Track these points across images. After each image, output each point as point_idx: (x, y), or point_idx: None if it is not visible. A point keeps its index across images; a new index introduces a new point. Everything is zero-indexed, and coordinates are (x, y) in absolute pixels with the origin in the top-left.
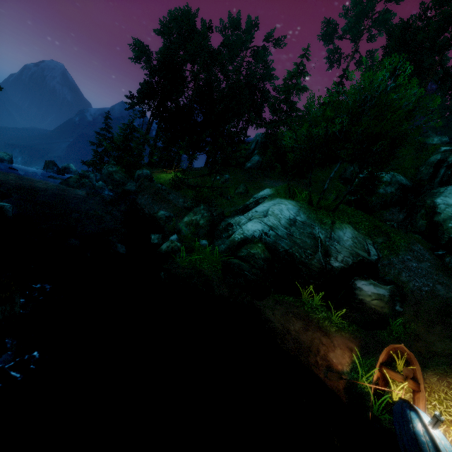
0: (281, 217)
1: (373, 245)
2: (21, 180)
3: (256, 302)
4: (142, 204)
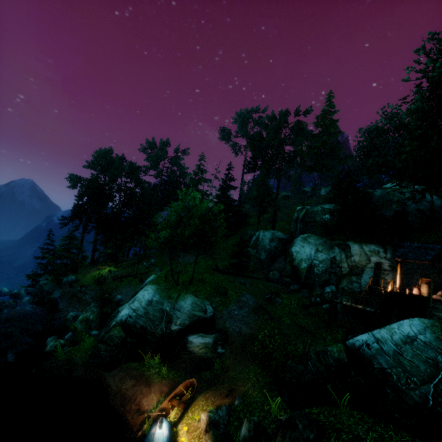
0: (143, 301)
1: (211, 304)
2: None
3: (104, 374)
4: (61, 309)
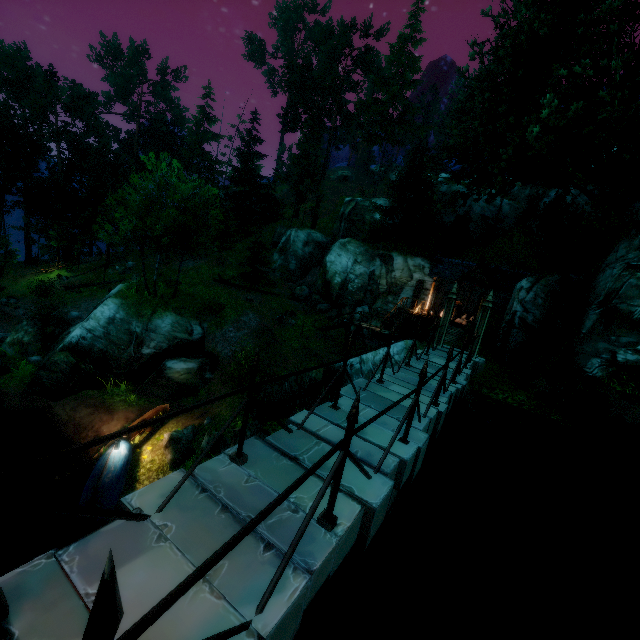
0: (101, 319)
1: (200, 325)
2: None
3: (50, 404)
4: None
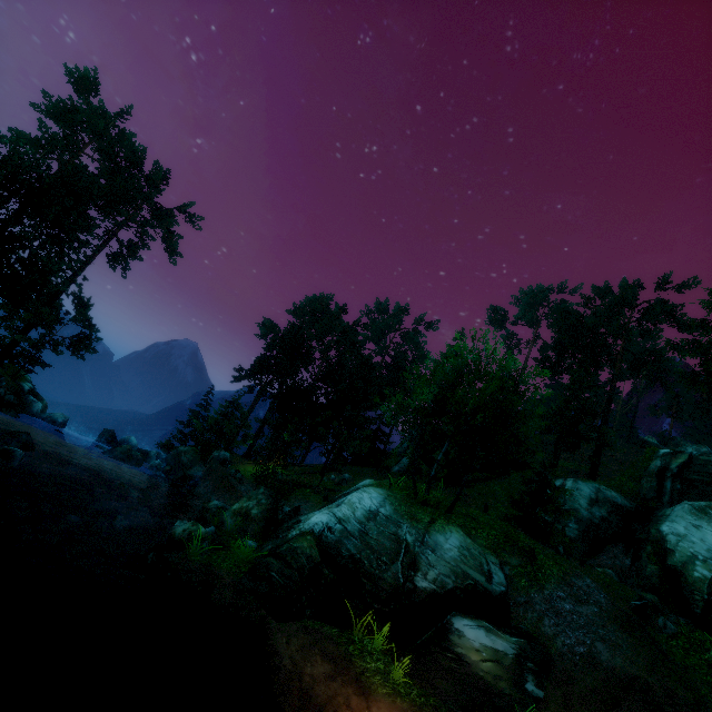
0: (358, 508)
1: (500, 566)
2: (61, 446)
3: (269, 622)
4: (199, 493)
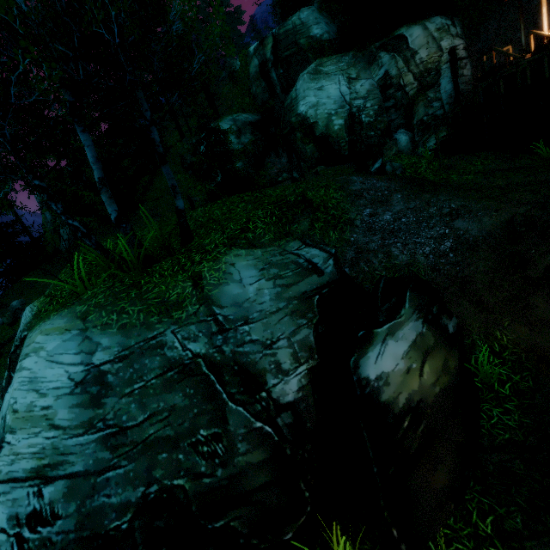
0: (48, 406)
1: (306, 244)
2: None
3: None
4: None
